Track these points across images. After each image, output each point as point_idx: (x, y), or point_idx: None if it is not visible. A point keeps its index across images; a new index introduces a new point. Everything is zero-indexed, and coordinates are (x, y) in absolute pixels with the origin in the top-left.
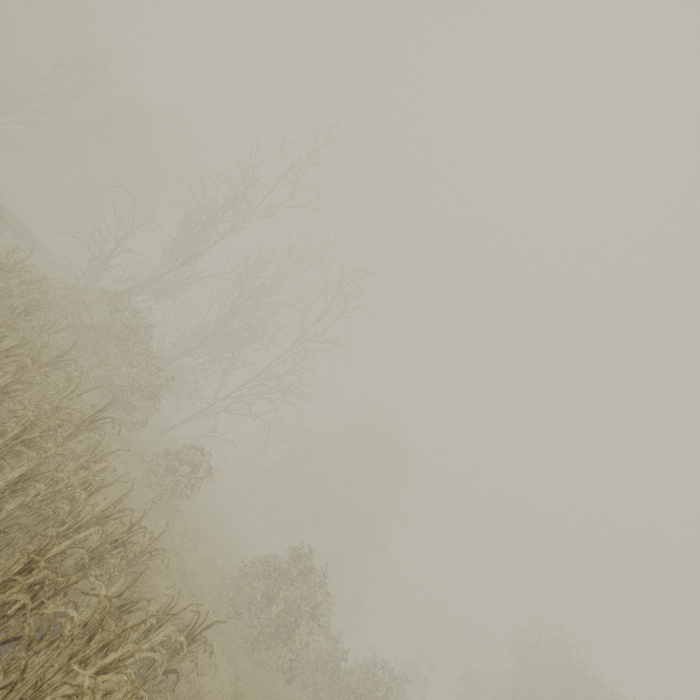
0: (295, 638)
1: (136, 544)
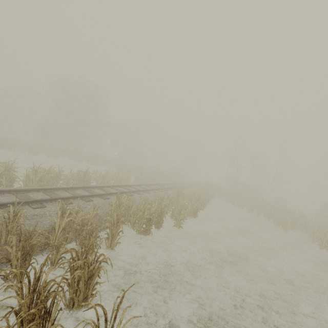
0: None
1: (283, 211)
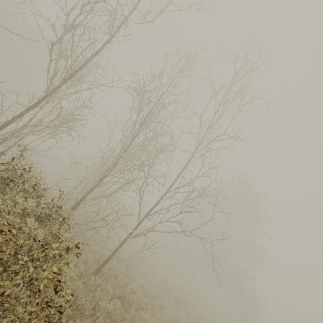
0: None
1: None
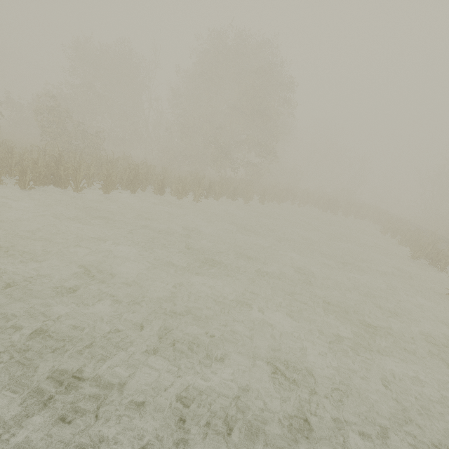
0: None
1: None
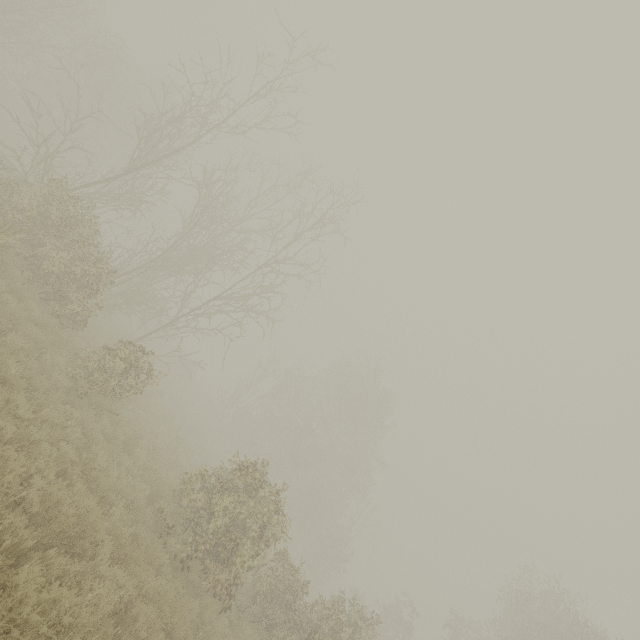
0: (237, 559)
1: None
